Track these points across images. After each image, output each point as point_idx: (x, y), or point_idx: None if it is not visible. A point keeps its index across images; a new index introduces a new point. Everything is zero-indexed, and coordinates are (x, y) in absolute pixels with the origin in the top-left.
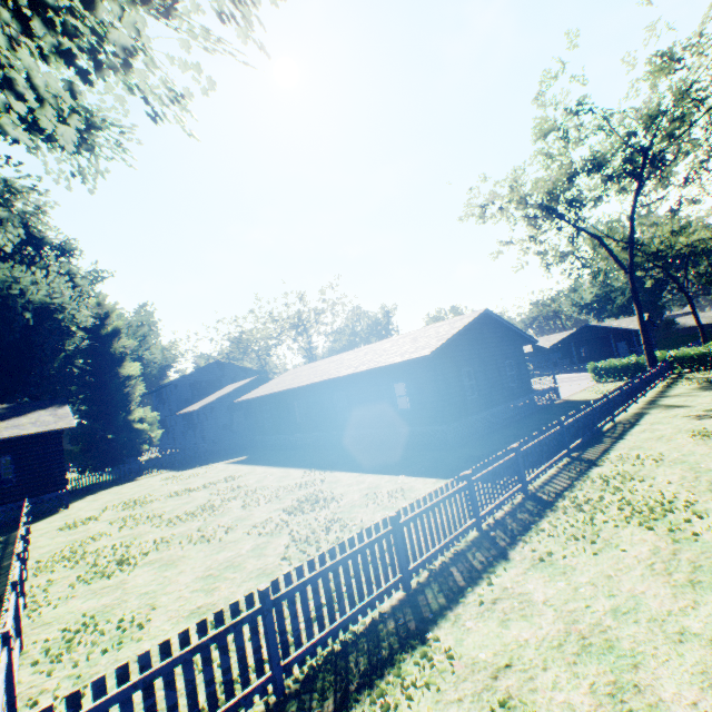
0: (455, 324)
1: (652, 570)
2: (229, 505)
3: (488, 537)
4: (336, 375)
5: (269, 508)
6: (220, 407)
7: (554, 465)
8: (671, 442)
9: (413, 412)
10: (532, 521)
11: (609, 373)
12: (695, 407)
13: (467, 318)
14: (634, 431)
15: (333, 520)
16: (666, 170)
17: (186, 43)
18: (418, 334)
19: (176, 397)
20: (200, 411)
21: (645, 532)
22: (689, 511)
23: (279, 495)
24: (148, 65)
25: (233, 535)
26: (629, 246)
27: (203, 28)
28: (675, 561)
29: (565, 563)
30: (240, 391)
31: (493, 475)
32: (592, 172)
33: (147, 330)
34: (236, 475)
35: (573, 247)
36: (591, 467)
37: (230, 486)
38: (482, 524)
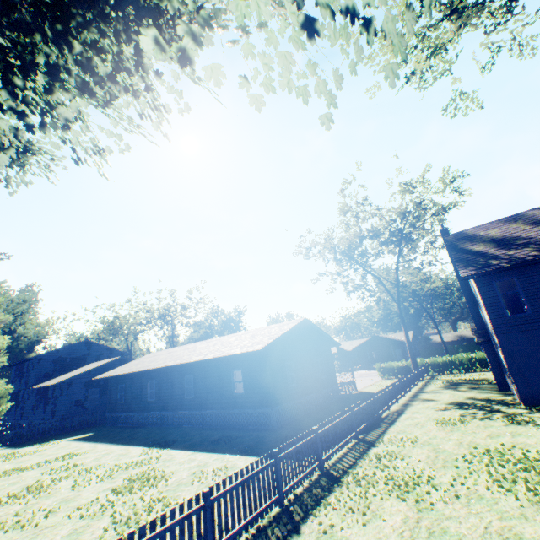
0: (283, 327)
1: (402, 537)
2: (59, 485)
3: (288, 512)
4: (188, 360)
5: (99, 488)
6: (78, 383)
7: (345, 445)
8: (423, 427)
9: (246, 395)
10: (323, 495)
11: (389, 371)
12: (440, 401)
13: (292, 323)
14: (402, 417)
15: (158, 499)
16: (414, 244)
17: (115, 122)
18: (257, 332)
19: (36, 371)
20: (57, 385)
21: (401, 503)
22: (430, 484)
23: (113, 474)
24: (83, 129)
25: (52, 519)
26: (396, 285)
27: (128, 117)
28: (418, 528)
29: (342, 534)
30: (102, 368)
31: (296, 453)
32: (373, 238)
33: (26, 307)
34: (75, 452)
35: (364, 282)
36: (370, 447)
37: (66, 464)
38: (285, 499)
